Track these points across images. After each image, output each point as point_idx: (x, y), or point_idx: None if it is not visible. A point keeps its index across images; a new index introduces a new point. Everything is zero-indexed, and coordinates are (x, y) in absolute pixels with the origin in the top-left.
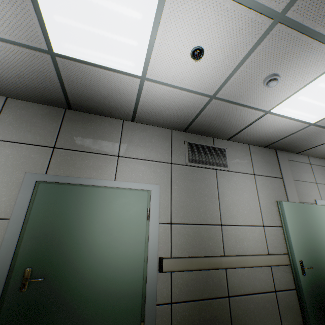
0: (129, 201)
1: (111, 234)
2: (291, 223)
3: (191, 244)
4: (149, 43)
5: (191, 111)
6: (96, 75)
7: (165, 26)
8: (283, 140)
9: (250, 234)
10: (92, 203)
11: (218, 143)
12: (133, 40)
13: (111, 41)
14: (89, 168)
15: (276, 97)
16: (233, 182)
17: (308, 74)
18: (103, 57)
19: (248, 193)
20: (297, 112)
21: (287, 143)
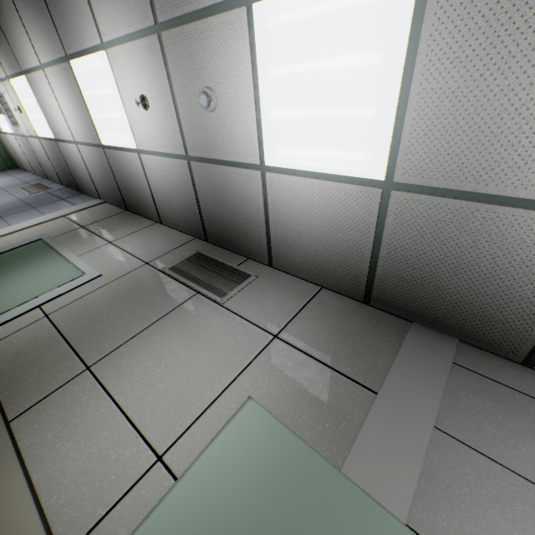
0: (57, 274)
1: (2, 290)
2: (213, 490)
3: (19, 355)
4: (126, 112)
5: (189, 193)
6: (121, 159)
7: (122, 90)
8: (386, 270)
9: (103, 439)
10: (37, 262)
11: (249, 266)
12: (119, 113)
13: (113, 120)
14: (78, 243)
15: (244, 129)
16: (208, 322)
17: (238, 67)
18: (116, 138)
19: (215, 358)
20: (310, 154)
21: (416, 288)
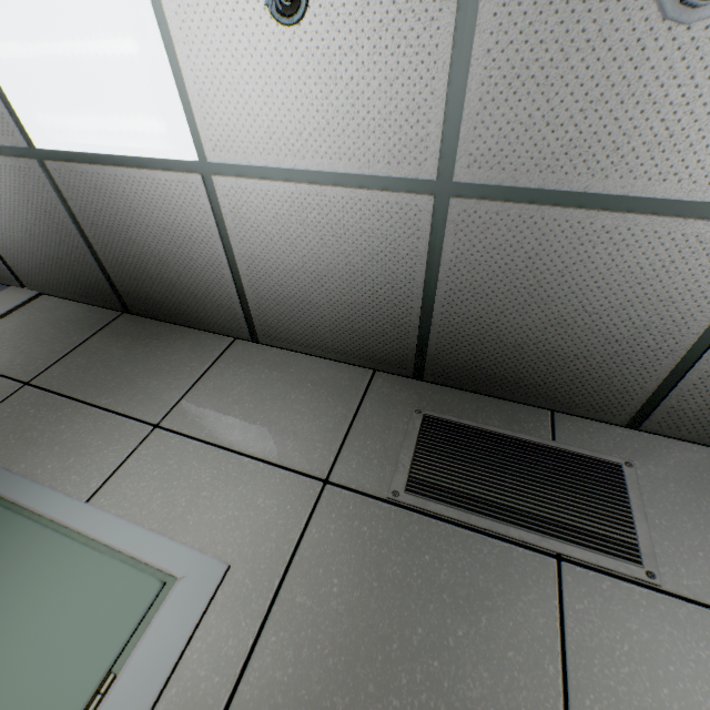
0: (65, 602)
1: None
2: None
3: None
4: (162, 34)
5: (397, 279)
6: (119, 191)
7: None
8: None
9: None
10: None
11: (579, 435)
12: (125, 40)
13: (93, 66)
14: (52, 445)
15: None
16: (701, 675)
17: None
18: (104, 126)
19: None
20: None
21: None
